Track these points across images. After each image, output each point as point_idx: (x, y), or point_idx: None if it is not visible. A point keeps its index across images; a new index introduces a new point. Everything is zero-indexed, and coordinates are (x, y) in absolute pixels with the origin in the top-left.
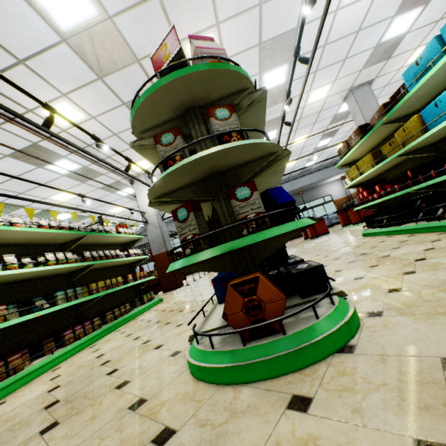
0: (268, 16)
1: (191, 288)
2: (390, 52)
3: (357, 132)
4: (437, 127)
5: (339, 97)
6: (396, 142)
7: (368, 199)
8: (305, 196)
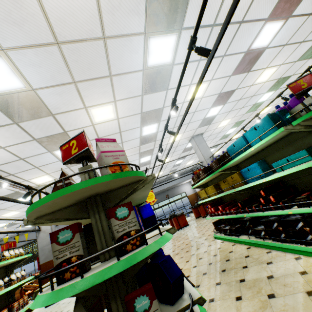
0: (146, 101)
1: None
2: (210, 122)
3: (203, 170)
4: (252, 184)
5: (187, 140)
6: (227, 181)
7: (215, 213)
8: (169, 193)
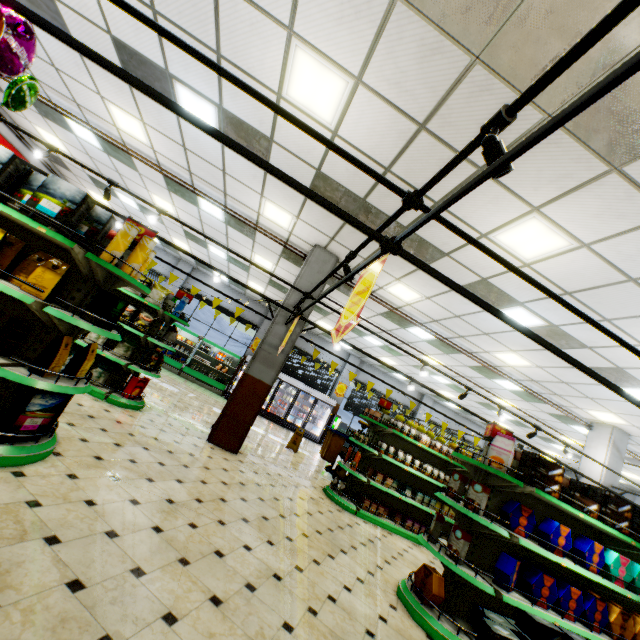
0: None
1: None
2: None
3: None
4: None
5: None
6: None
7: None
8: None
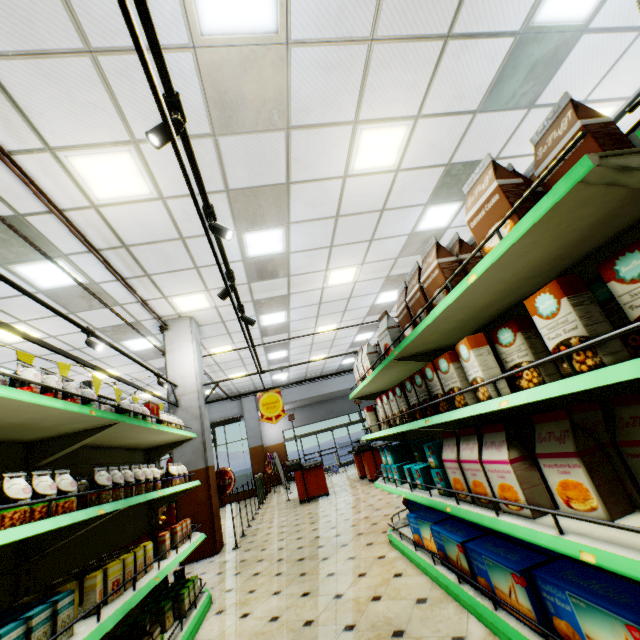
0: (475, 131)
1: (269, 563)
2: None
3: None
4: None
5: None
6: None
7: None
8: None
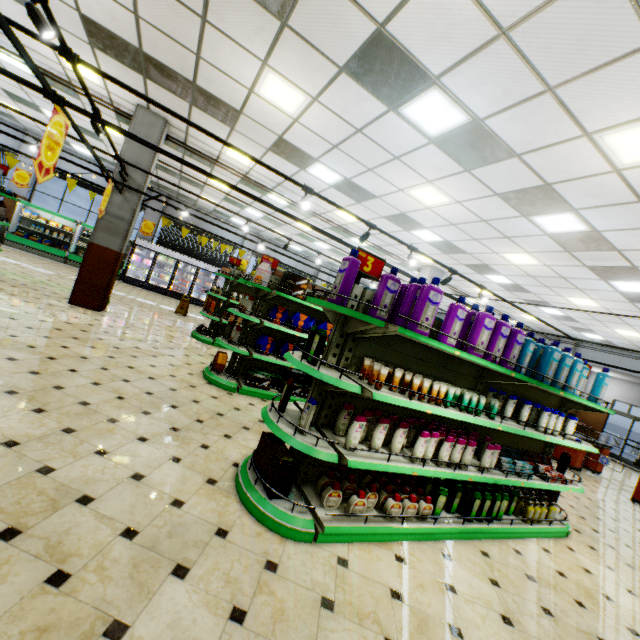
0: (486, 177)
1: None
2: None
3: None
4: None
5: None
6: None
7: None
8: None
